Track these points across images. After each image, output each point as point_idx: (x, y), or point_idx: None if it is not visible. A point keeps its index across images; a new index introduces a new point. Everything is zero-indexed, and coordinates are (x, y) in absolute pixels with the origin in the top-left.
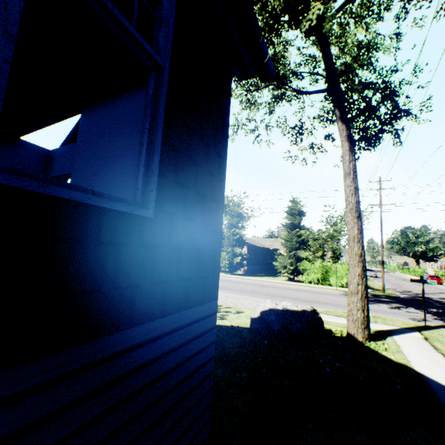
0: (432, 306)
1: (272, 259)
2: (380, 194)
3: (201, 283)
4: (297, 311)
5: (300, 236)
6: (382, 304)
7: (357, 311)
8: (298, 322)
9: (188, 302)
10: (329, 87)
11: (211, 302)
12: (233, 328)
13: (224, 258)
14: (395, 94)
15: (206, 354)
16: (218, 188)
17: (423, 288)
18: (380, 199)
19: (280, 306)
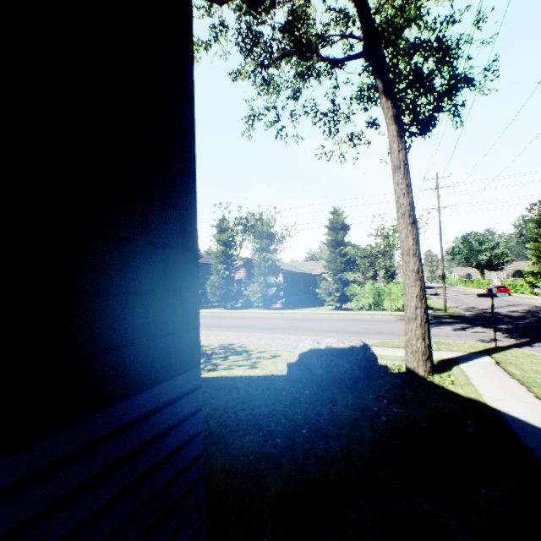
0: (501, 323)
1: (315, 286)
2: (438, 194)
3: (158, 347)
4: (344, 348)
5: (346, 254)
6: (444, 326)
7: (417, 341)
8: (346, 362)
9: (129, 385)
10: (367, 49)
11: (185, 373)
12: (266, 379)
13: (255, 291)
14: (453, 54)
15: (184, 457)
16: (181, 184)
17: (492, 304)
18: (438, 200)
19: (323, 345)
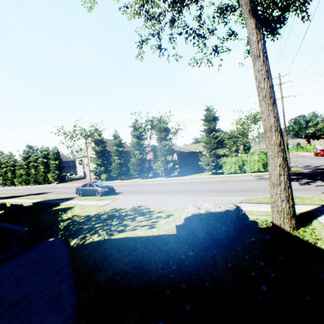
0: None
1: (198, 159)
2: (281, 88)
3: None
4: (220, 212)
5: (217, 137)
6: (292, 182)
7: (282, 203)
8: (223, 225)
9: None
10: None
11: None
12: (159, 239)
13: (159, 166)
14: None
15: None
16: None
17: None
18: (281, 93)
19: (203, 210)
